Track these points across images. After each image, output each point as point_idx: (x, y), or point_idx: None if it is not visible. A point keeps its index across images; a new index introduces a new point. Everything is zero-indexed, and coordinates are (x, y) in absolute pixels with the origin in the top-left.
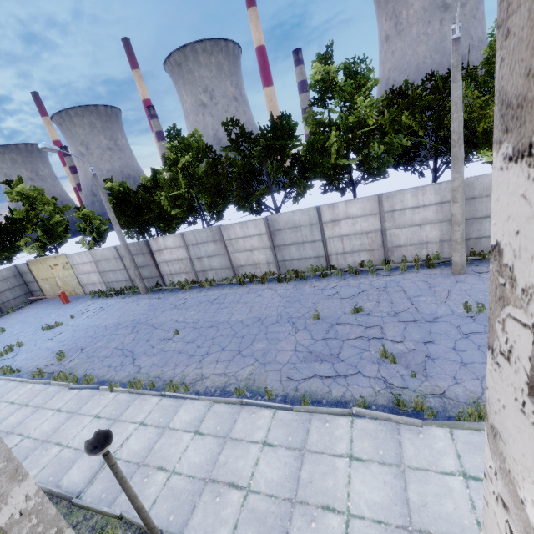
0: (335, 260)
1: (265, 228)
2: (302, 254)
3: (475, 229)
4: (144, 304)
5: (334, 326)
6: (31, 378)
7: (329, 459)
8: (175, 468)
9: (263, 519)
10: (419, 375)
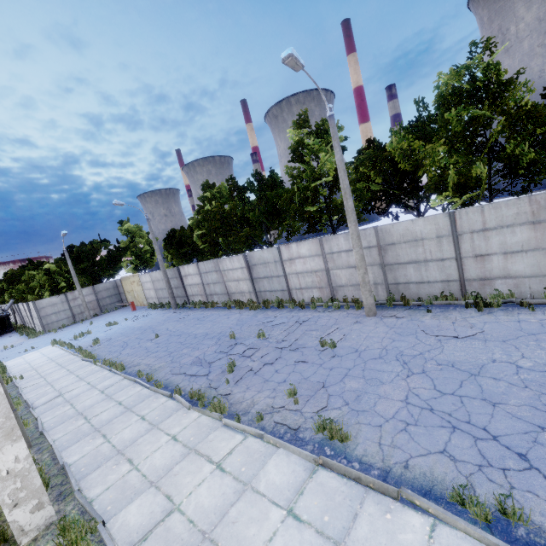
0: (295, 294)
1: (244, 262)
2: (272, 286)
3: (401, 274)
4: (166, 316)
5: (236, 345)
6: (76, 352)
7: (133, 416)
8: (76, 405)
9: (78, 433)
10: (233, 383)
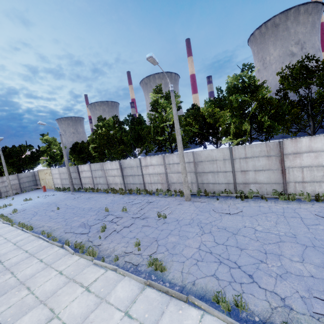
0: (147, 186)
1: (119, 166)
2: (134, 181)
3: (205, 178)
4: (66, 196)
5: (108, 215)
6: None
7: (34, 259)
8: None
9: None
10: (103, 238)
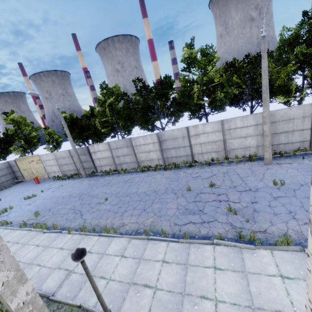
0: (197, 157)
1: (157, 139)
2: (178, 154)
3: (276, 139)
4: (85, 184)
5: (199, 194)
6: (19, 227)
7: (202, 269)
8: (111, 277)
9: (166, 305)
10: (250, 221)
